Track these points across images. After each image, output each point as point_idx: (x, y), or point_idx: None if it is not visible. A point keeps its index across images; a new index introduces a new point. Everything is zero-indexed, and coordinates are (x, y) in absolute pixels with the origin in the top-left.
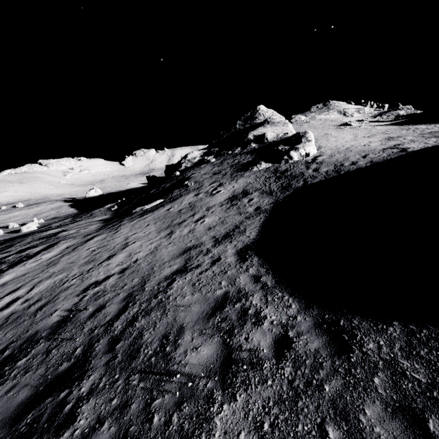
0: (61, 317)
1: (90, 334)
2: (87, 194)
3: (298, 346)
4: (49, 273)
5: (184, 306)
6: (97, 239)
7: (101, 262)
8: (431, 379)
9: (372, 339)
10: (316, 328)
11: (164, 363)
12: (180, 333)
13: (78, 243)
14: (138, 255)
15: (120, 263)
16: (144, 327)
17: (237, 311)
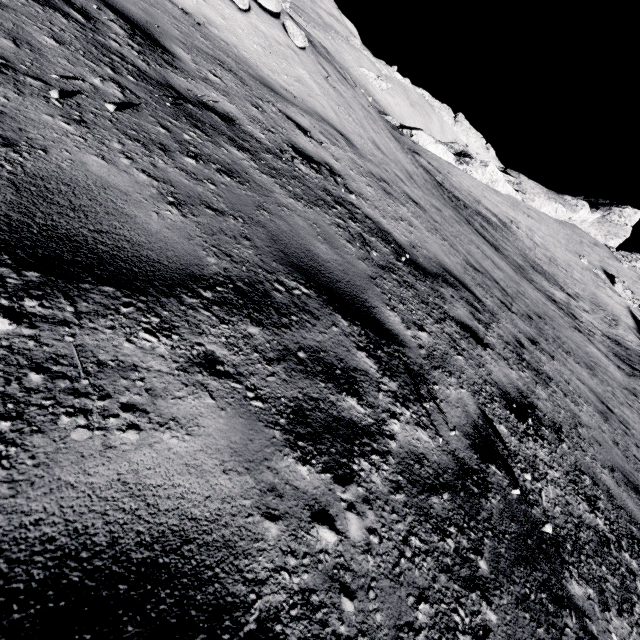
0: None
1: None
2: None
3: None
4: None
5: None
6: None
7: None
8: None
9: None
10: None
11: None
12: None
13: None
14: None
15: None
16: None
17: None
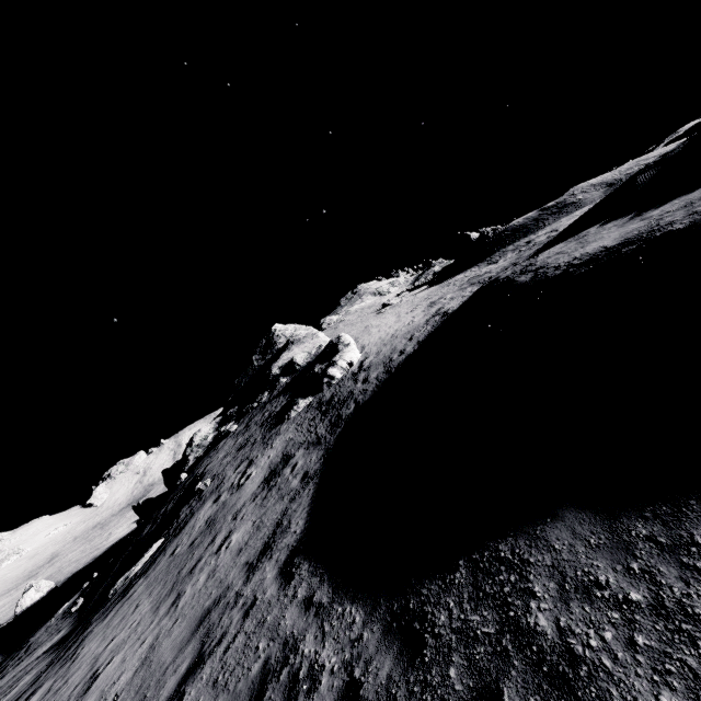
0: None
1: None
2: (18, 606)
3: (367, 688)
4: None
5: None
6: None
7: None
8: (498, 623)
9: (442, 606)
10: (385, 636)
11: None
12: None
13: None
14: (117, 686)
15: None
16: None
17: (283, 685)
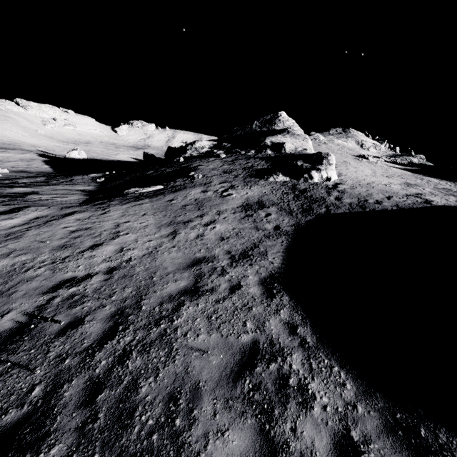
0: (16, 323)
1: (58, 365)
2: (68, 154)
3: None
4: (7, 249)
5: (198, 351)
6: (78, 217)
7: (82, 251)
8: None
9: None
10: (389, 433)
11: (174, 451)
12: (196, 397)
13: (52, 215)
14: (132, 253)
15: (107, 258)
16: (140, 372)
17: (274, 376)
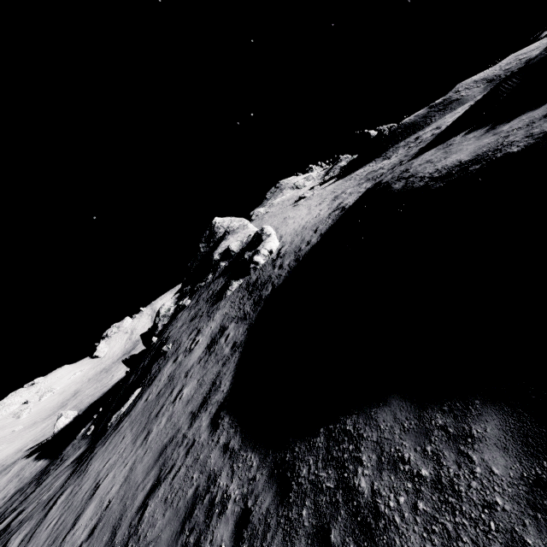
0: None
1: None
2: (55, 428)
3: (254, 515)
4: None
5: (154, 541)
6: (60, 501)
7: (65, 536)
8: (337, 481)
9: (305, 462)
10: (269, 479)
11: None
12: None
13: (36, 523)
14: (110, 494)
15: (88, 521)
16: None
17: (205, 507)
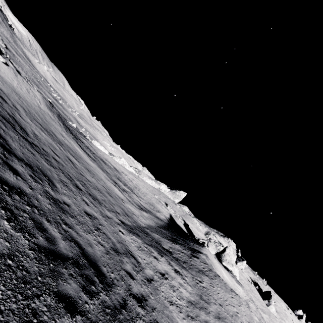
0: None
1: None
2: None
3: None
4: None
5: None
6: None
7: None
8: None
9: None
10: None
11: None
12: None
13: None
14: None
15: None
16: None
17: None
